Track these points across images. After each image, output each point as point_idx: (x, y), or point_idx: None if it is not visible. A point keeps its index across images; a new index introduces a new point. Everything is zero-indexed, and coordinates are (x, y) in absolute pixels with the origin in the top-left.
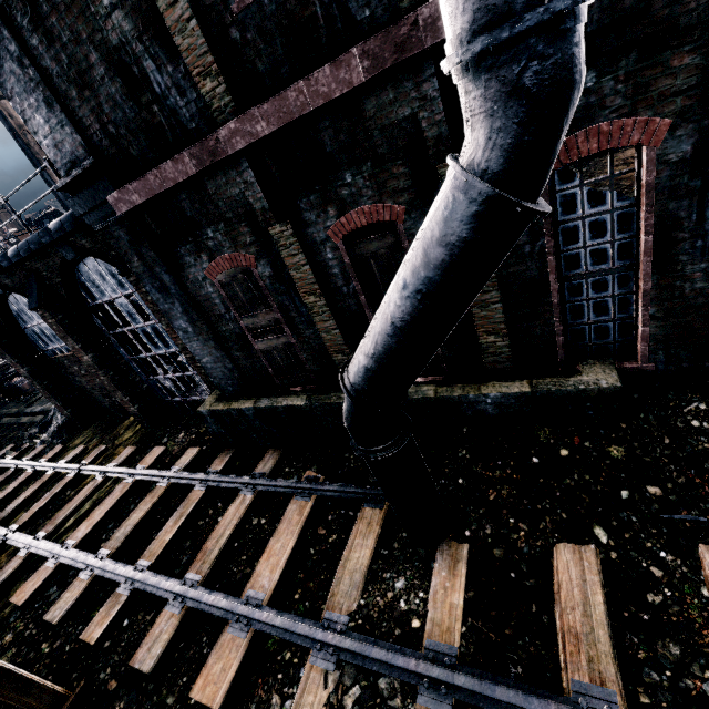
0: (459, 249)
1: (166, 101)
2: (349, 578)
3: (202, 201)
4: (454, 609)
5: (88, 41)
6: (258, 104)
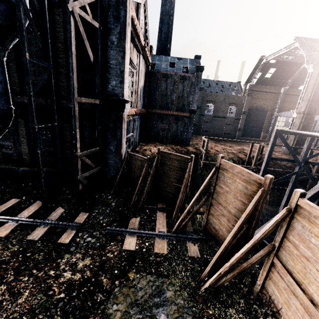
0: None
1: None
2: None
3: None
4: None
5: None
6: None
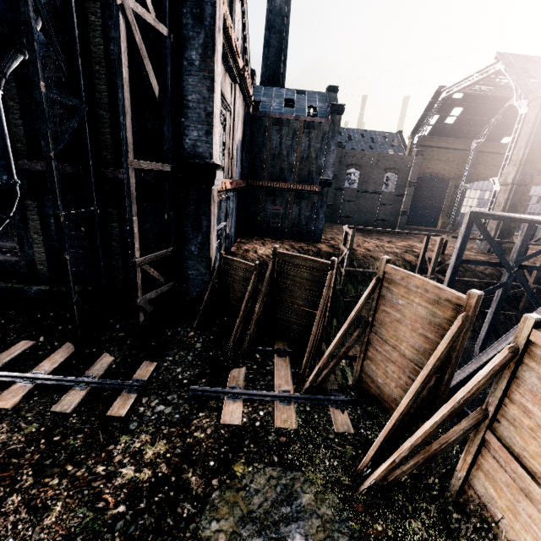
0: None
1: None
2: None
3: None
4: None
5: None
6: None
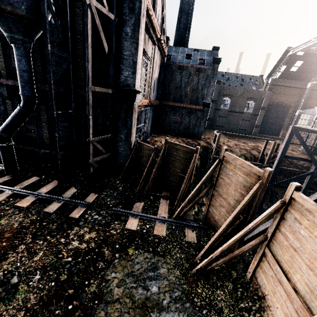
0: (17, 113)
1: None
2: None
3: None
4: (3, 180)
5: None
6: (12, 79)
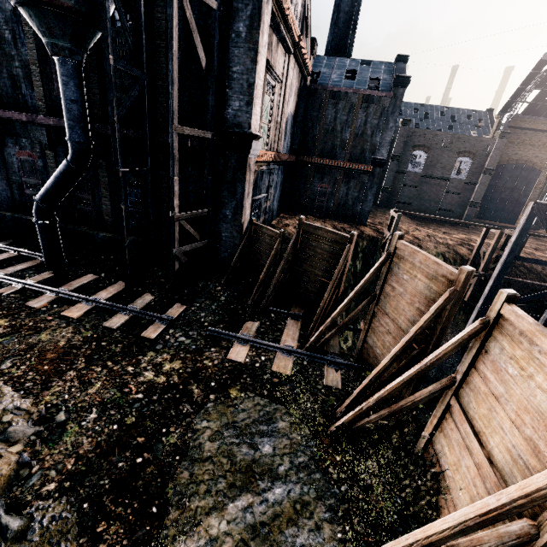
0: (63, 170)
1: (25, 97)
2: (13, 269)
3: (25, 129)
4: (43, 278)
5: (5, 67)
6: (55, 117)
